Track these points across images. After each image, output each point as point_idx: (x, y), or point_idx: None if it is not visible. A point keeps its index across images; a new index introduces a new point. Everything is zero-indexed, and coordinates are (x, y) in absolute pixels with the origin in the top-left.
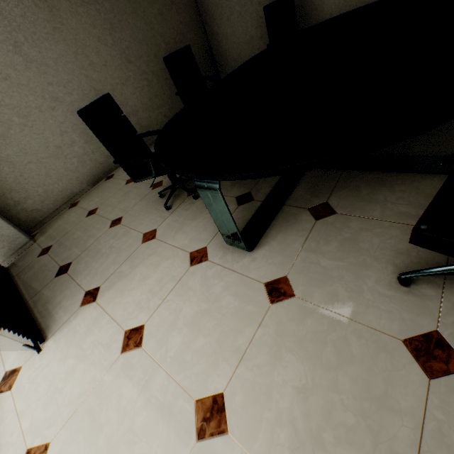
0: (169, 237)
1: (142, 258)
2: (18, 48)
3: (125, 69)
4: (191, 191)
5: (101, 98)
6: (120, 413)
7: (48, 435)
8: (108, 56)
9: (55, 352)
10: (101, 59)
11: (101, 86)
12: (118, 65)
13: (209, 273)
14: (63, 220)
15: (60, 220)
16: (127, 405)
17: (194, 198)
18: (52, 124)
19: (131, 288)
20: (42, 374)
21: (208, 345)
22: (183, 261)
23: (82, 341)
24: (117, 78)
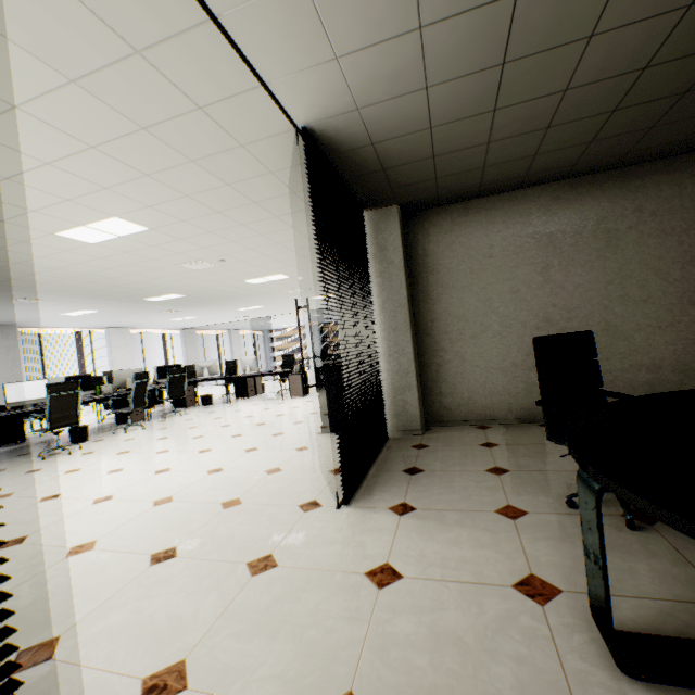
0: (529, 533)
1: (476, 524)
2: (544, 270)
3: (677, 310)
4: (628, 510)
5: (574, 332)
6: (313, 608)
7: (282, 560)
8: (657, 291)
9: (341, 519)
10: (643, 293)
11: (619, 321)
12: (666, 304)
13: (522, 618)
14: (459, 433)
15: (457, 431)
16: (322, 610)
17: (625, 524)
18: (524, 341)
19: (434, 537)
20: (322, 523)
21: (421, 672)
22: (511, 571)
23: (359, 532)
24: (653, 318)
